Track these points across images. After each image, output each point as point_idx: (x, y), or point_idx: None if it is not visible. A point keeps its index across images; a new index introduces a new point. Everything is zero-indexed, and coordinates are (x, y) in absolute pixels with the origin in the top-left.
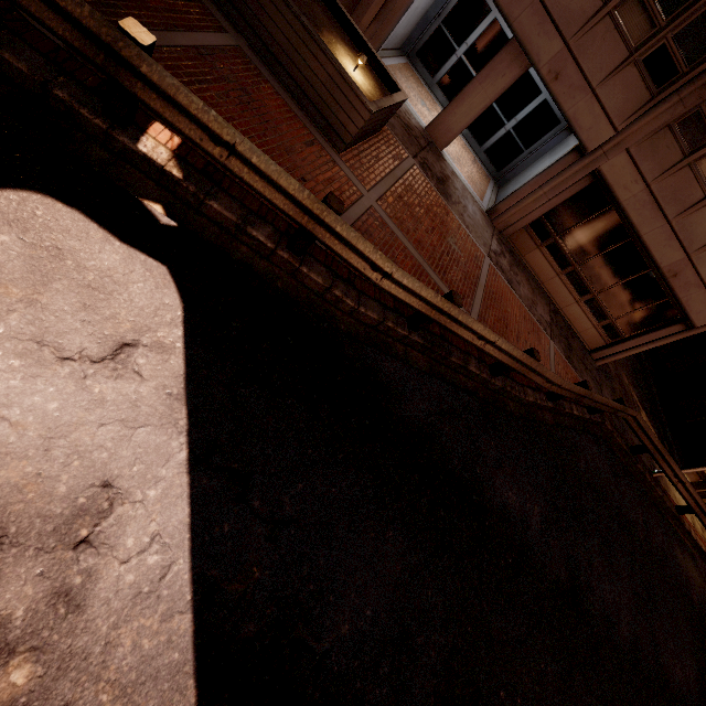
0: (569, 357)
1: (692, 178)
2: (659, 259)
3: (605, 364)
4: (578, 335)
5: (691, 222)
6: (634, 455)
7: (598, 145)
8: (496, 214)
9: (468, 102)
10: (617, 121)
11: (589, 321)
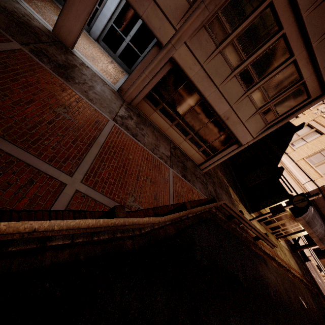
0: (185, 175)
1: (223, 60)
2: (218, 110)
3: (208, 169)
4: (191, 158)
5: (228, 87)
6: (229, 220)
7: (168, 40)
8: (123, 92)
9: (74, 9)
10: (174, 23)
11: (194, 149)
